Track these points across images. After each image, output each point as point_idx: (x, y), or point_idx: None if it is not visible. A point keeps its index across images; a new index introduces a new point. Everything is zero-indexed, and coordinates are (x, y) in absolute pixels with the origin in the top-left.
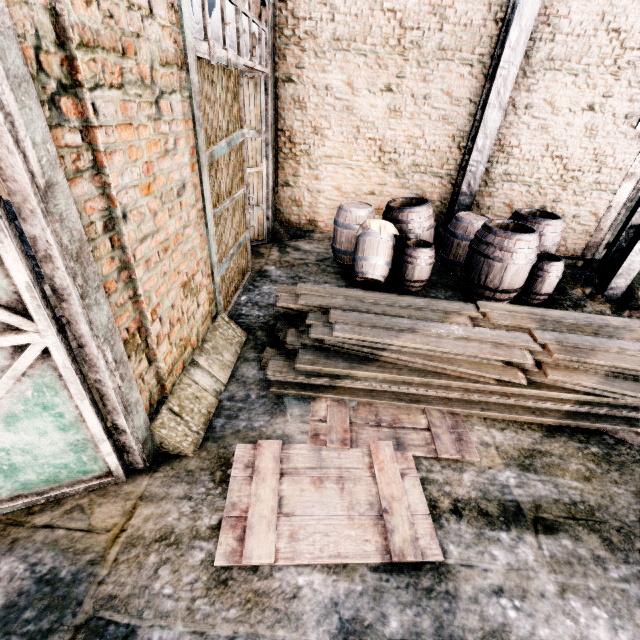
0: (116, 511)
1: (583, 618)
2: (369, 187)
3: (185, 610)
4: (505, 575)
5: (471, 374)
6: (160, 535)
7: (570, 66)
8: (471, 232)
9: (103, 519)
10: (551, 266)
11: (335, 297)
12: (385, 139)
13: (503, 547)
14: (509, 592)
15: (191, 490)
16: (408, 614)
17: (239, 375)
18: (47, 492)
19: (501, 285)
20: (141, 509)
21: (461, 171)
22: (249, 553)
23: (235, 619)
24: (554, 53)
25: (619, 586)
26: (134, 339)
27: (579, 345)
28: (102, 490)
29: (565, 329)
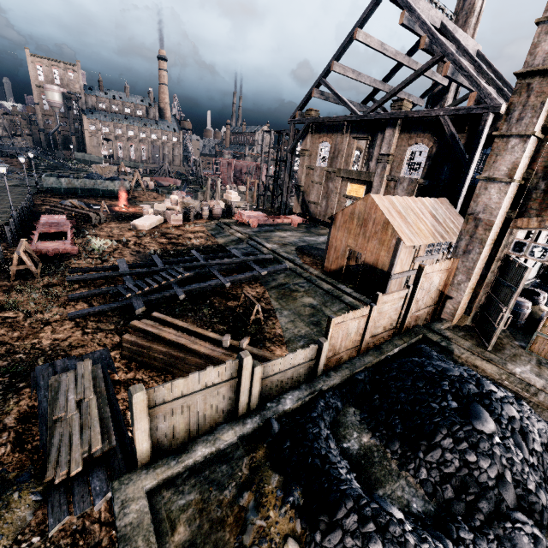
0: None
1: None
2: None
3: None
4: None
5: None
6: None
7: None
8: (545, 298)
9: None
10: None
11: None
12: None
13: None
14: None
15: None
16: None
17: None
18: None
19: None
20: None
21: None
22: None
23: None
24: None
25: None
26: None
27: None
28: None
29: None
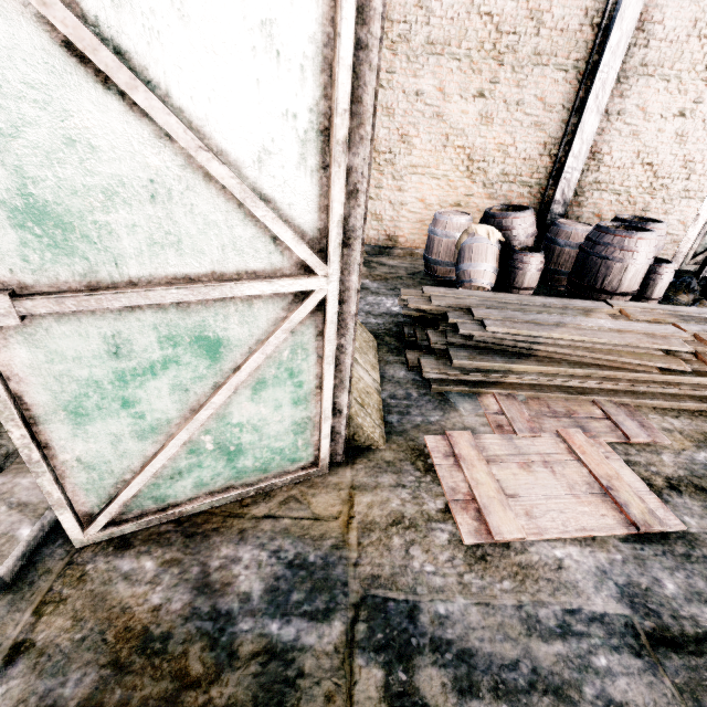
0: (333, 500)
1: None
2: (455, 198)
3: (457, 585)
4: None
5: (633, 364)
6: (392, 520)
7: (663, 72)
8: (575, 238)
9: (324, 508)
10: (664, 268)
11: (467, 298)
12: (474, 147)
13: None
14: None
15: (400, 479)
16: (679, 577)
17: (389, 376)
18: (256, 483)
19: (619, 287)
20: (359, 497)
21: (551, 180)
22: (497, 529)
23: (512, 590)
24: (647, 59)
25: None
26: None
27: None
28: (308, 482)
29: (705, 322)
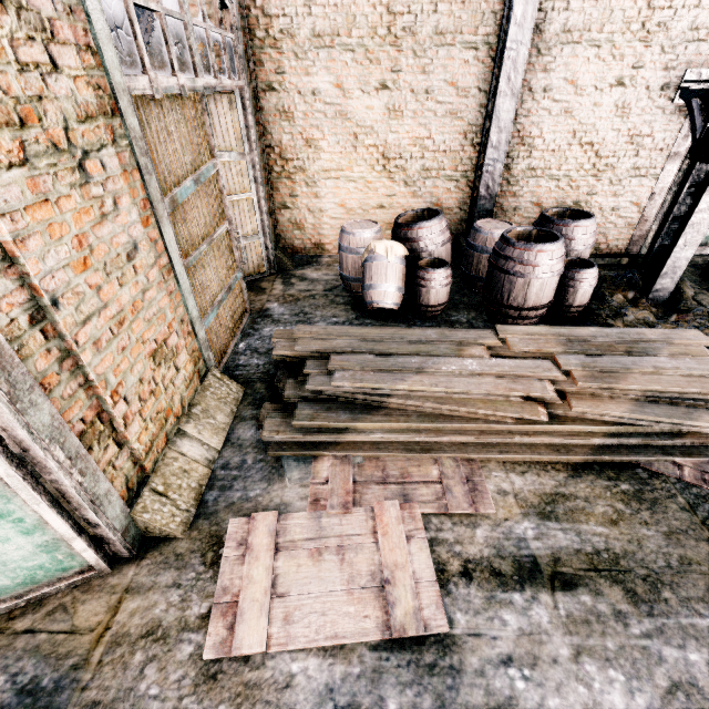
0: (100, 607)
1: (598, 683)
2: (377, 200)
3: None
4: (515, 642)
5: (487, 414)
6: (147, 630)
7: (591, 36)
8: (491, 243)
9: (87, 618)
10: (583, 274)
11: (336, 338)
12: (388, 144)
13: (515, 610)
14: (519, 661)
15: (180, 576)
16: (408, 695)
17: (235, 438)
18: (26, 594)
19: (526, 302)
20: (127, 603)
21: (478, 171)
22: (239, 643)
23: None
24: (570, 23)
25: (640, 643)
26: (94, 427)
27: (608, 368)
28: (86, 585)
29: (594, 350)
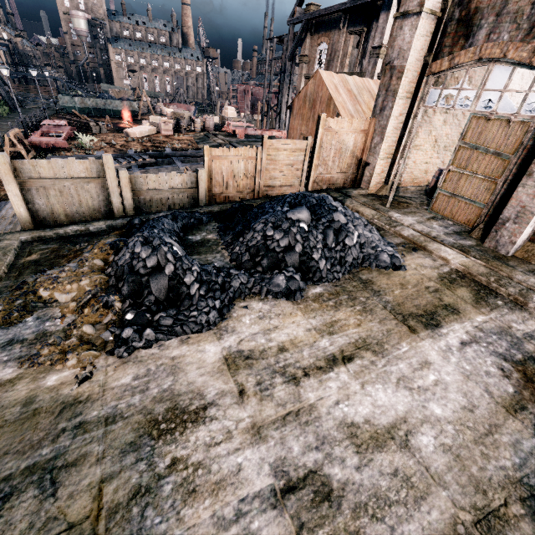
0: None
1: None
2: (426, 160)
3: None
4: None
5: None
6: None
7: None
8: None
9: None
10: None
11: None
12: (438, 135)
13: None
14: None
15: None
16: None
17: None
18: None
19: None
20: None
21: None
22: None
23: None
24: None
25: None
26: None
27: None
28: None
29: None
